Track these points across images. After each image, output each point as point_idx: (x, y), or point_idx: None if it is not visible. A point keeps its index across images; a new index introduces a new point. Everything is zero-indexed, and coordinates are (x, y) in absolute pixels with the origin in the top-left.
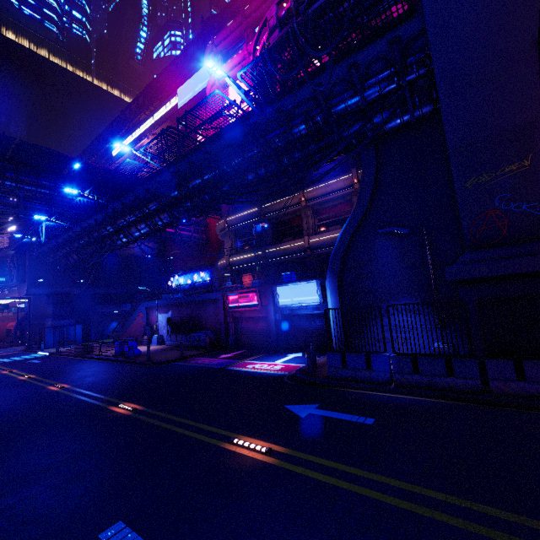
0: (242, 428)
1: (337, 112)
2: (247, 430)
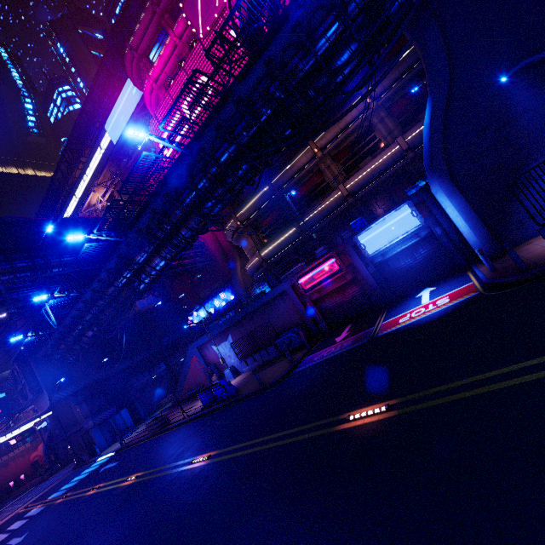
0: None
1: None
2: None
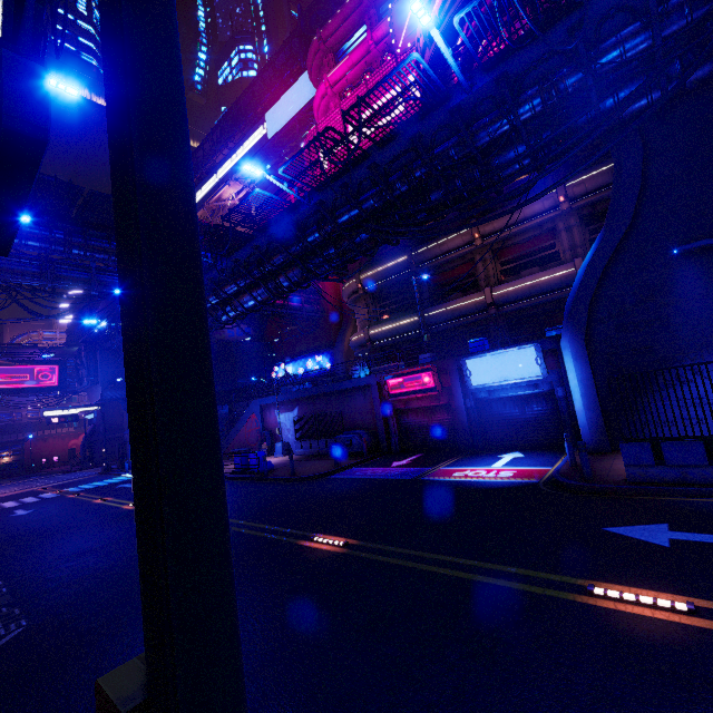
0: (575, 568)
1: (613, 62)
2: (591, 572)
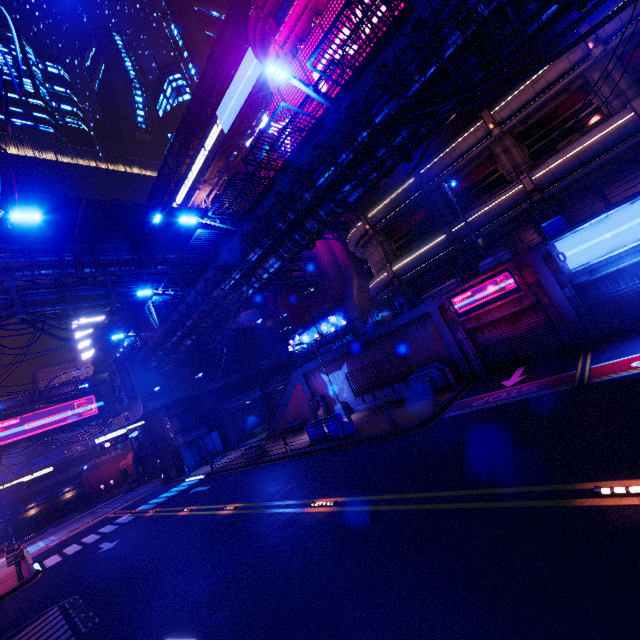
0: None
1: None
2: None
